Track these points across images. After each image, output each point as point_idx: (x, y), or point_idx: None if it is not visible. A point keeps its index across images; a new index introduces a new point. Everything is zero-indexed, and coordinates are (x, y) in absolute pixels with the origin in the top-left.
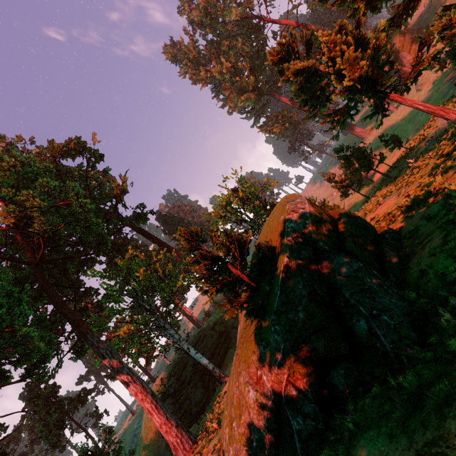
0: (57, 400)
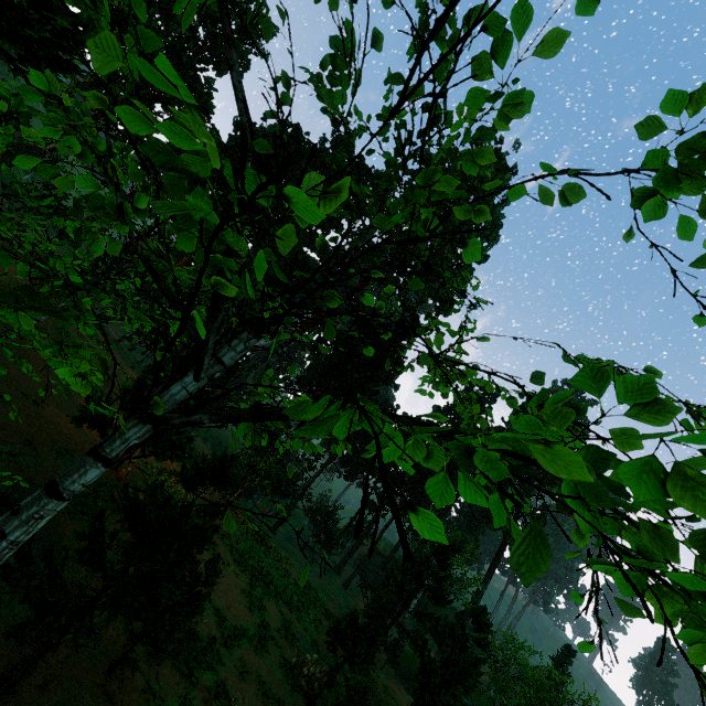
0: None
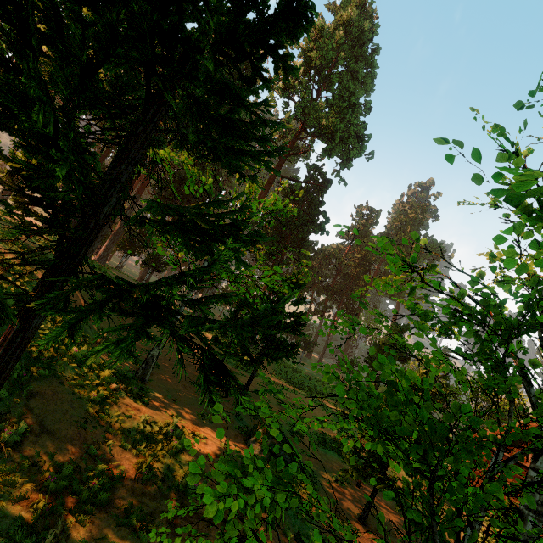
0: None
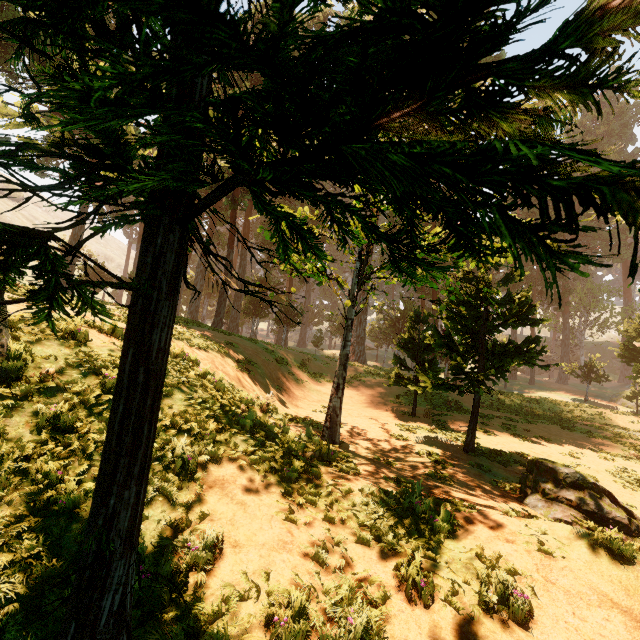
0: None
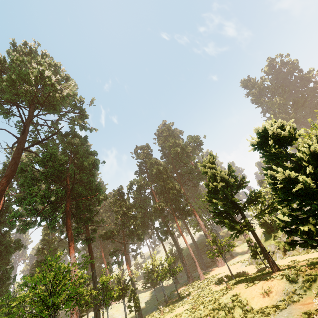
0: None
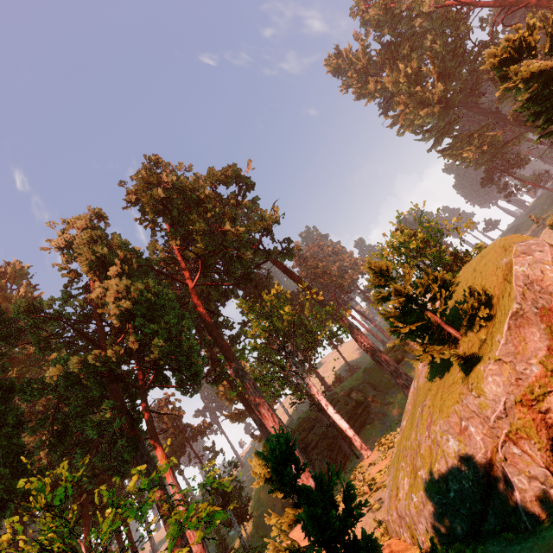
0: (181, 424)
